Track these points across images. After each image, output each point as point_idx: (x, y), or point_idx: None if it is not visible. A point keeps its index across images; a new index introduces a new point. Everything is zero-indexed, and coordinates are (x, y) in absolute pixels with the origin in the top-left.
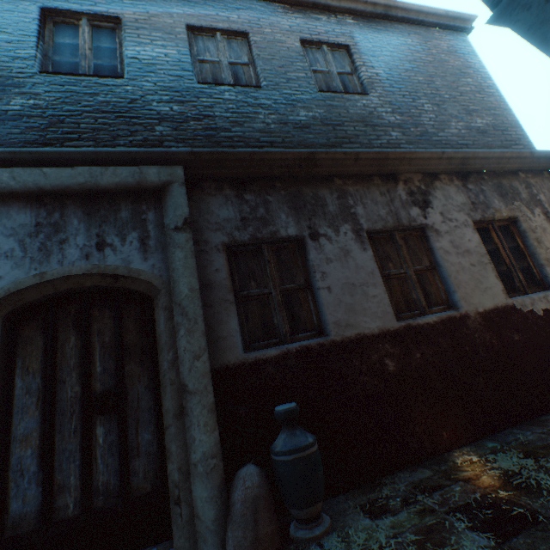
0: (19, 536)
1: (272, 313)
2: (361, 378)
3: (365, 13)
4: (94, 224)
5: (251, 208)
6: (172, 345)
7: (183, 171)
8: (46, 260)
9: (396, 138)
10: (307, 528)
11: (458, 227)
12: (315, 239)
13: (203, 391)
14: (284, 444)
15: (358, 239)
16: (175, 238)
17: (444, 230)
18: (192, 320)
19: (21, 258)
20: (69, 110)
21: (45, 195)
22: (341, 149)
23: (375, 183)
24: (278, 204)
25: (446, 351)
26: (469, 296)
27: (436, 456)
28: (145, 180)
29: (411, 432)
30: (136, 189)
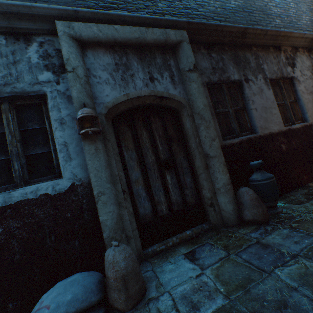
0: (147, 222)
1: (230, 122)
2: (272, 153)
3: None
4: (145, 66)
5: (215, 62)
6: (196, 135)
7: (187, 34)
8: (127, 86)
9: (278, 24)
10: (274, 209)
11: (307, 79)
12: (247, 82)
13: (219, 156)
14: (262, 177)
15: (266, 83)
16: (190, 76)
17: (301, 80)
18: (207, 121)
19: (114, 84)
20: None
21: (114, 45)
22: (260, 27)
23: (270, 51)
24: (228, 60)
25: (304, 141)
26: (312, 115)
27: (302, 186)
28: (169, 38)
29: (292, 176)
30: (162, 45)
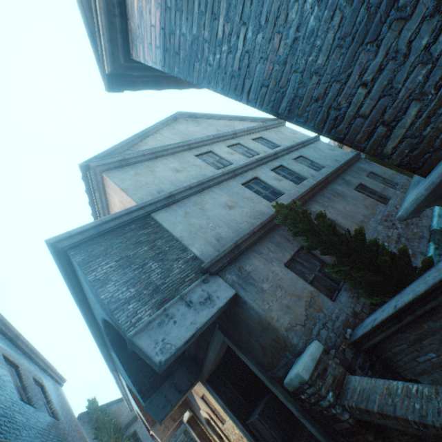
0: None
1: None
2: None
3: (42, 366)
4: None
5: None
6: None
7: None
8: None
9: None
10: None
11: None
12: None
13: None
14: None
15: None
16: None
17: None
18: None
19: None
20: None
21: None
22: None
23: None
24: None
25: None
26: None
27: None
28: None
29: None
30: None
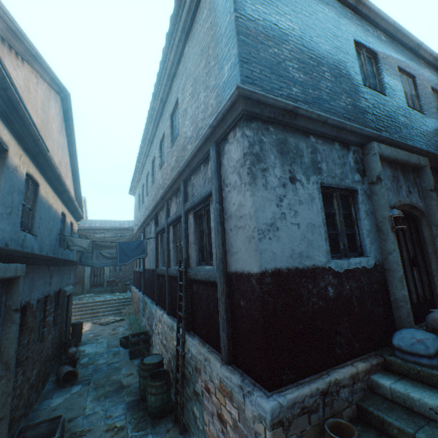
0: None
1: None
2: None
3: None
4: (405, 180)
5: (433, 183)
6: (434, 242)
7: (428, 161)
8: (398, 195)
9: None
10: None
11: None
12: None
13: None
14: None
15: None
16: (430, 194)
17: None
18: None
19: (393, 192)
20: (377, 112)
21: (390, 161)
22: None
23: None
24: None
25: None
26: None
27: None
28: (420, 163)
29: None
30: (413, 166)
